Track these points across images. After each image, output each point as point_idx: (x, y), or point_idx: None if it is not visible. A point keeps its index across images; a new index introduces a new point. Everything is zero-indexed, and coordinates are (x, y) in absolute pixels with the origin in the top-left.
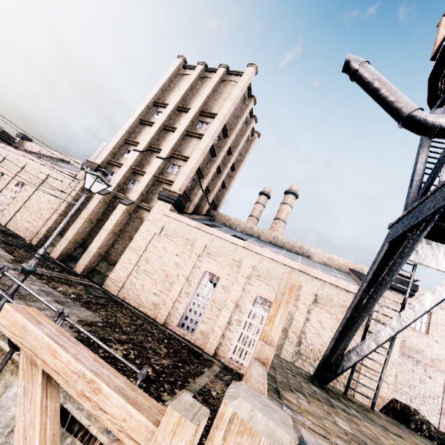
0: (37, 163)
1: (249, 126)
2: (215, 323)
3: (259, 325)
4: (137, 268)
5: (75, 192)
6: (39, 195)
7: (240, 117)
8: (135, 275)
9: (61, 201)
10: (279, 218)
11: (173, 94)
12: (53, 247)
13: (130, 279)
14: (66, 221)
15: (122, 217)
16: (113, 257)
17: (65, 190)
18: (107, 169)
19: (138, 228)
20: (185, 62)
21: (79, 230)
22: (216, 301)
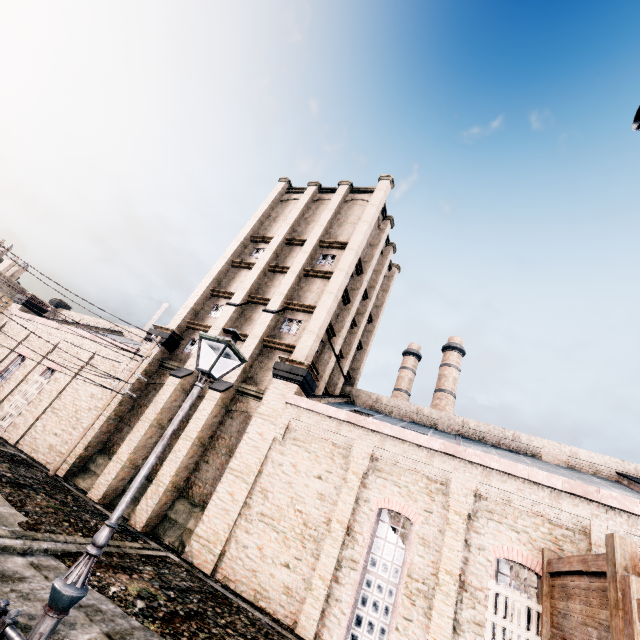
0: (78, 337)
1: (386, 257)
2: (424, 633)
3: (525, 634)
4: (247, 511)
5: (135, 378)
6: (76, 386)
7: (376, 246)
8: (245, 526)
9: (113, 394)
10: (444, 389)
11: (277, 224)
12: (93, 477)
13: (235, 536)
14: (161, 449)
15: (213, 414)
16: (199, 490)
17: (119, 376)
18: (185, 336)
19: (240, 430)
20: (289, 186)
21: (140, 443)
22: (415, 575)
